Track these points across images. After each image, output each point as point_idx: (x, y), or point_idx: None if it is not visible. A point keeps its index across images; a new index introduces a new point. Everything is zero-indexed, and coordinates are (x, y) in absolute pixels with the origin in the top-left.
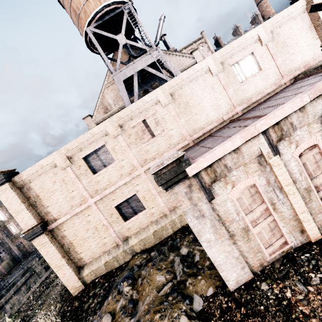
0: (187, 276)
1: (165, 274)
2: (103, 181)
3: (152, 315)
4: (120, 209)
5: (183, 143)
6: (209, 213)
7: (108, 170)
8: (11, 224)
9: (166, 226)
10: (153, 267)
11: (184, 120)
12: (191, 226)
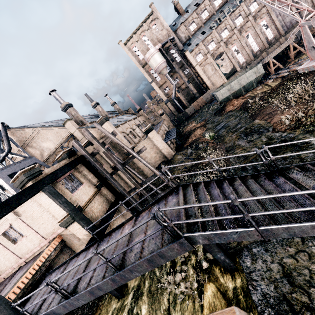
0: None
1: None
2: None
3: None
4: None
5: None
6: None
7: None
8: None
9: None
10: None
11: None
12: None
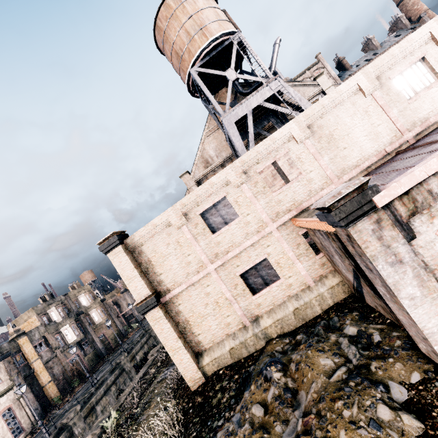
0: (368, 359)
1: (331, 357)
2: (225, 242)
3: (328, 403)
4: (246, 278)
5: (329, 188)
6: (409, 258)
7: (231, 228)
8: (94, 311)
9: (312, 302)
10: (310, 349)
11: (328, 158)
12: (384, 276)
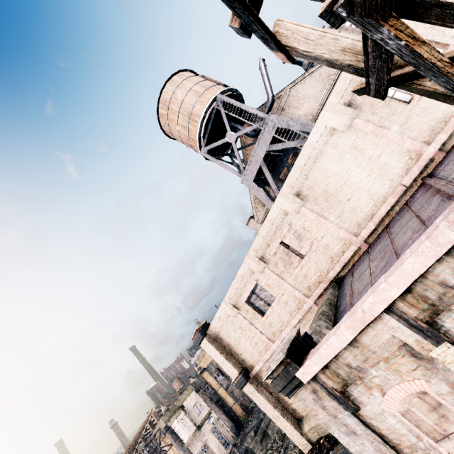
0: None
1: None
2: (275, 323)
3: None
4: None
5: (350, 251)
6: (361, 430)
7: (274, 309)
8: None
9: None
10: None
11: (334, 217)
12: (345, 444)
